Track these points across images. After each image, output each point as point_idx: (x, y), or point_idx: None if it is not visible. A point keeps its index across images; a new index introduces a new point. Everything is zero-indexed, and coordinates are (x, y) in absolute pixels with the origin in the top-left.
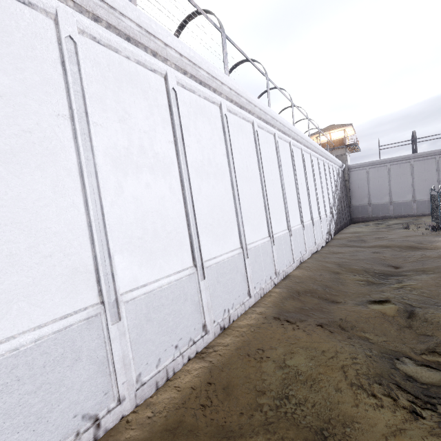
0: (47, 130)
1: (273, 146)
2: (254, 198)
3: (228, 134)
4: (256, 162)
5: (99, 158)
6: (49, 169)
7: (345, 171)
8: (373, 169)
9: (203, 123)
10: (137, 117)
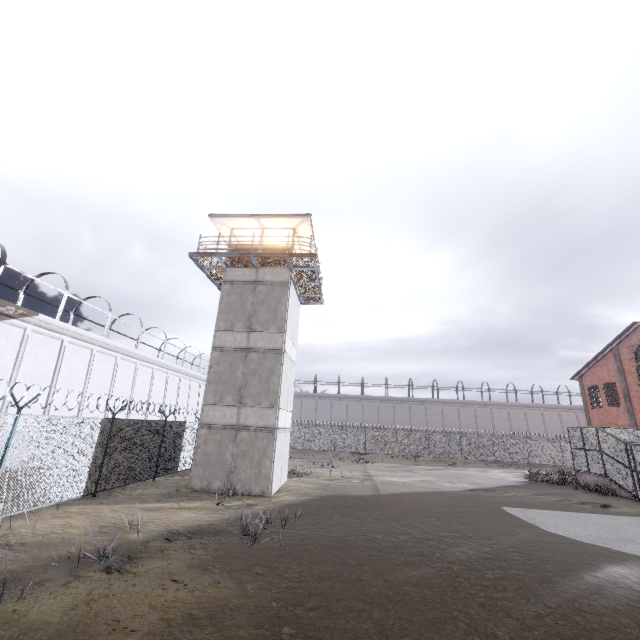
0: (6, 365)
1: (133, 370)
2: (99, 401)
3: (92, 364)
4: (111, 380)
5: (19, 374)
6: (1, 377)
7: None
8: None
9: (77, 359)
10: (41, 358)
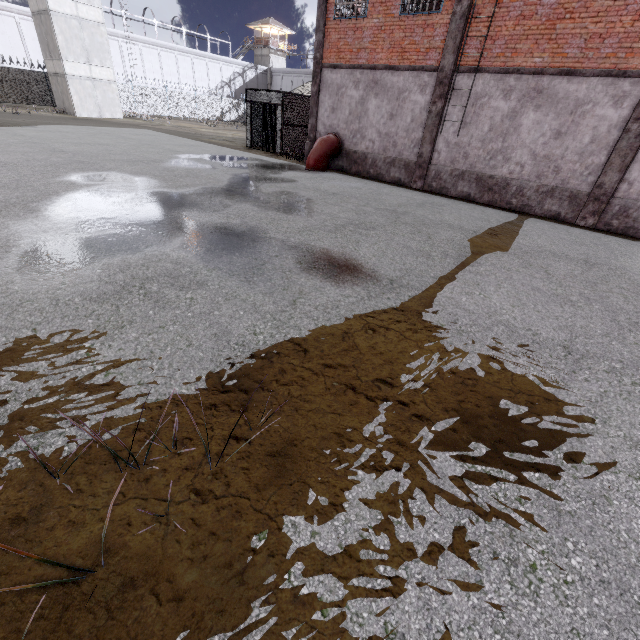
0: None
1: None
2: None
3: None
4: None
5: None
6: None
7: (268, 75)
8: (285, 78)
9: (35, 33)
10: (7, 33)
